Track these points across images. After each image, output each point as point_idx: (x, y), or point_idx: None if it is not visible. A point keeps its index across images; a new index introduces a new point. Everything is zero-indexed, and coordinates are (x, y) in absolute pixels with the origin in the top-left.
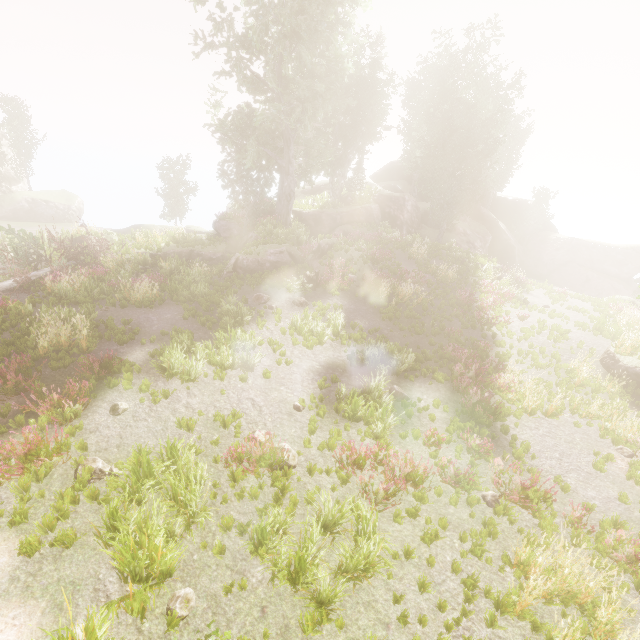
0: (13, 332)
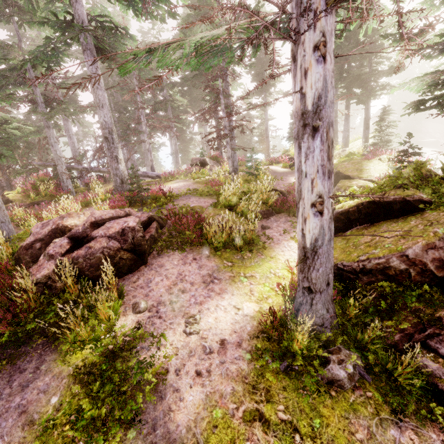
0: None
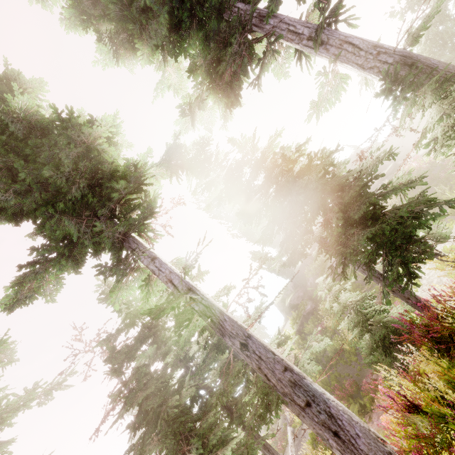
0: (335, 369)
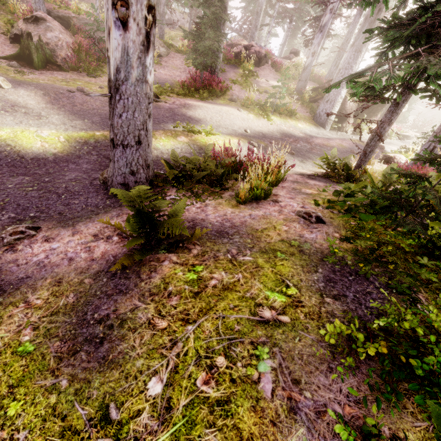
0: None
